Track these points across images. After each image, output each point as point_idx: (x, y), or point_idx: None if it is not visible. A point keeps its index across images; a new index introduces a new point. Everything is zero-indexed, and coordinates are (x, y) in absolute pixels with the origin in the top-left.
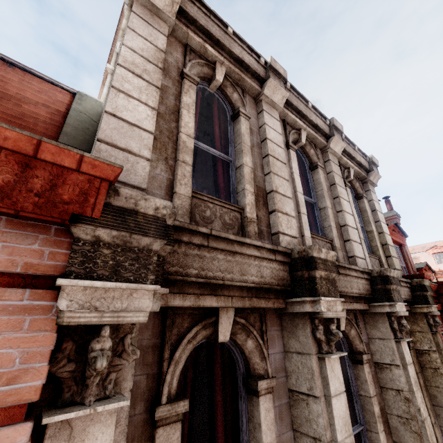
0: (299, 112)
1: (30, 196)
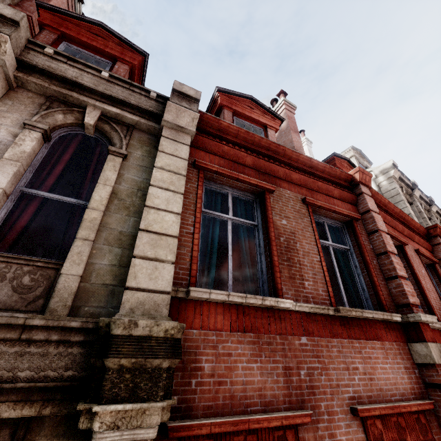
0: (421, 197)
1: (439, 233)
